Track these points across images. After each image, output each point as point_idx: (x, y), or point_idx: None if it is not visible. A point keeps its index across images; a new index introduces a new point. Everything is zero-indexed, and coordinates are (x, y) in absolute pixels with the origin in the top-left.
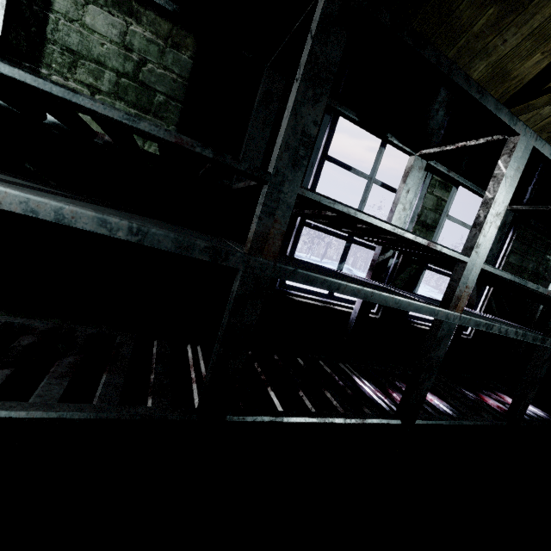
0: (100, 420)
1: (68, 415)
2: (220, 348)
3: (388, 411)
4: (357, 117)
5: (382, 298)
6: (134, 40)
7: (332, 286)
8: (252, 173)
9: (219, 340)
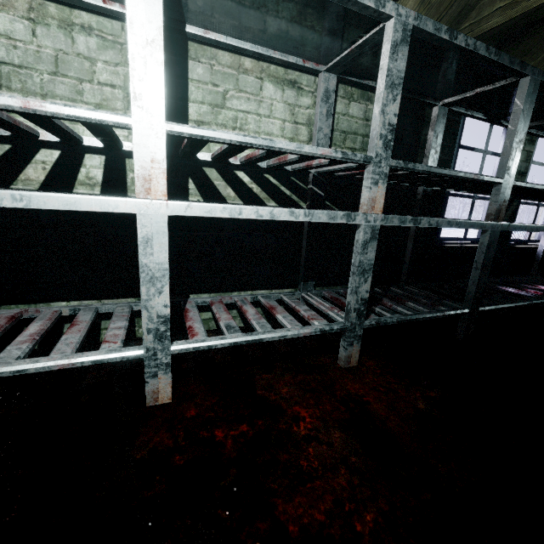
0: (439, 316)
1: (429, 315)
2: (480, 272)
3: (536, 298)
4: (484, 116)
5: (543, 228)
6: (369, 114)
7: (523, 228)
8: (497, 181)
9: (478, 268)
